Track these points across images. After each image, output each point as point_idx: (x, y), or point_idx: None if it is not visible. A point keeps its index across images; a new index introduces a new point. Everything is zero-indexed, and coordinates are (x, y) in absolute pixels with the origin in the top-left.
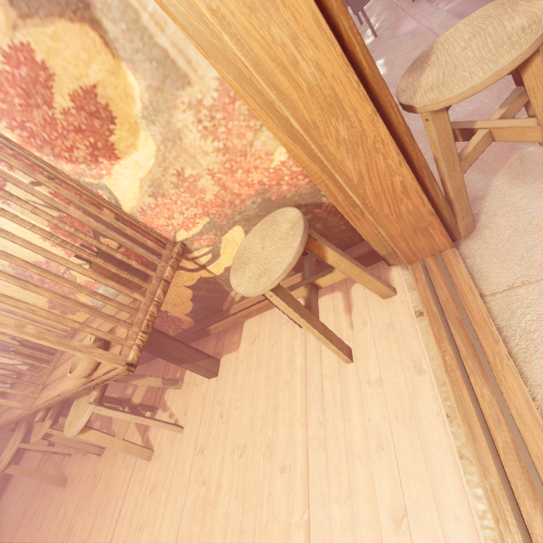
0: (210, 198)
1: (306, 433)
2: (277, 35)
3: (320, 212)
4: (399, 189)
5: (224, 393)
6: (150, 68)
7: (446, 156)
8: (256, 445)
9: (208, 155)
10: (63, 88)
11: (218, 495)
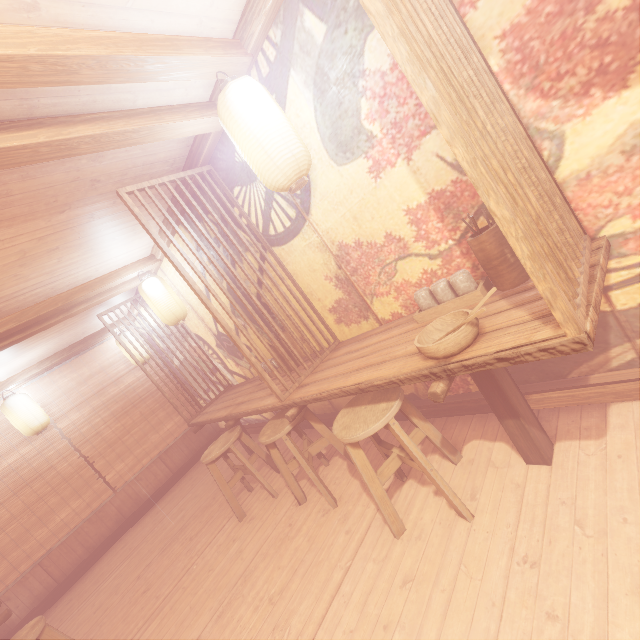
0: None
1: None
2: None
3: None
4: None
5: (577, 491)
6: None
7: None
8: None
9: None
10: None
11: None
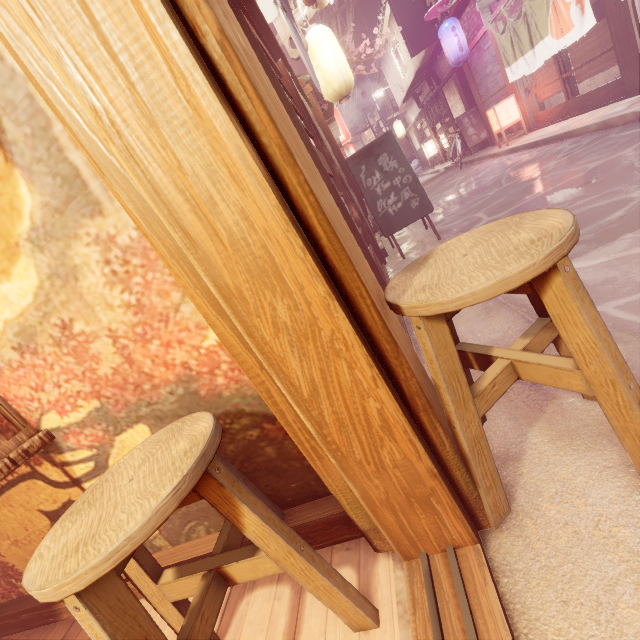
0: (107, 371)
1: None
2: (187, 161)
3: (273, 429)
4: (376, 422)
5: None
6: (53, 183)
7: (451, 385)
8: None
9: (112, 309)
10: None
11: None
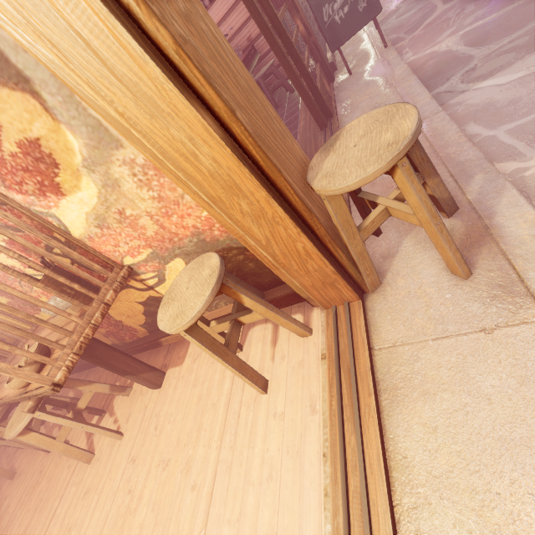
0: (151, 233)
1: (218, 456)
2: (177, 135)
3: (251, 254)
4: (302, 252)
5: (162, 406)
6: (87, 131)
7: (345, 228)
8: (178, 461)
9: (145, 201)
10: (10, 137)
11: (138, 505)
